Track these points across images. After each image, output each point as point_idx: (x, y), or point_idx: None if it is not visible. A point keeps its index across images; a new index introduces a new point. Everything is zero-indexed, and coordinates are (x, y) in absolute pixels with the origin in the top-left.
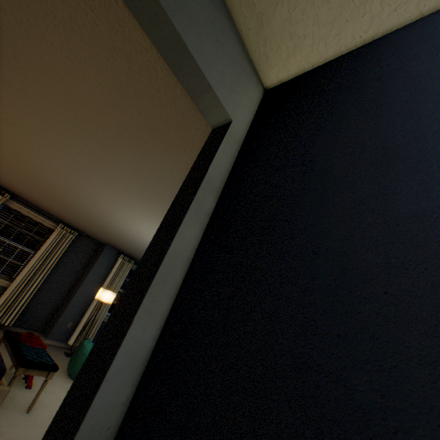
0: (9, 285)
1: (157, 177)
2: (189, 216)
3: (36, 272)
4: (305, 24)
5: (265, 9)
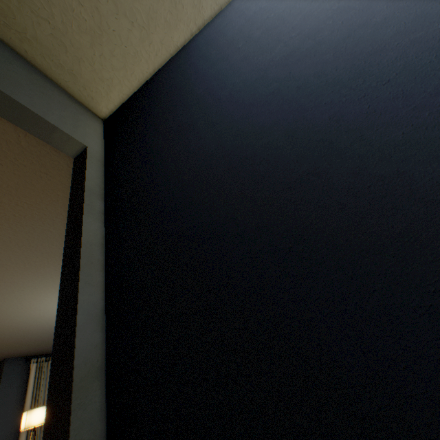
0: None
1: (38, 235)
2: (87, 216)
3: None
4: (107, 71)
5: (72, 67)
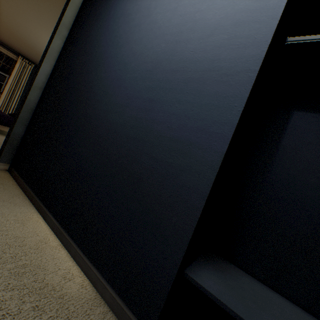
0: (1, 96)
1: None
2: (57, 36)
3: (15, 90)
4: None
5: None
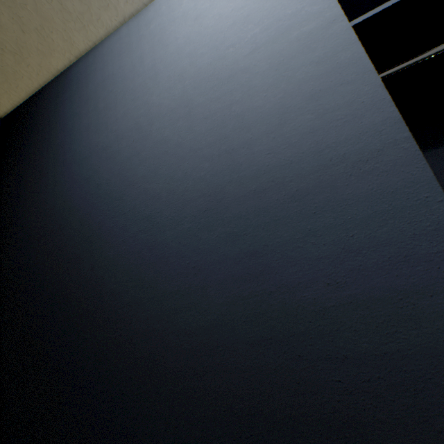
0: None
1: None
2: None
3: None
4: None
5: None
